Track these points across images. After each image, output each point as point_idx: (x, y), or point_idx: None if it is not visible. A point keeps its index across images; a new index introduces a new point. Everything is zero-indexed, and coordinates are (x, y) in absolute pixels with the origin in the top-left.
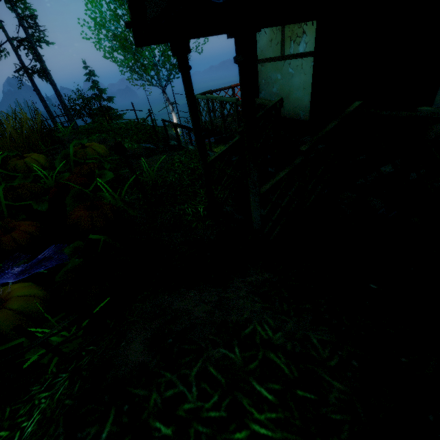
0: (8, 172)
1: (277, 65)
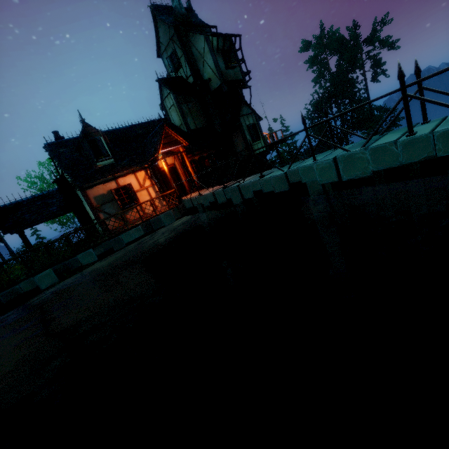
0: None
1: None
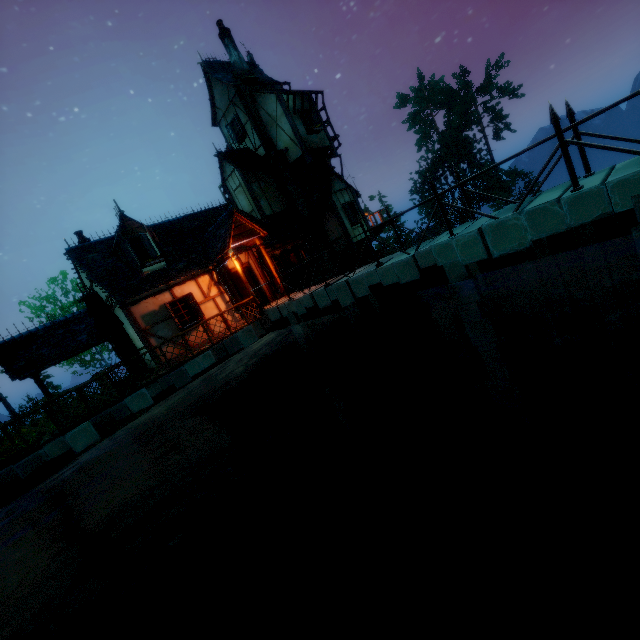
0: None
1: None
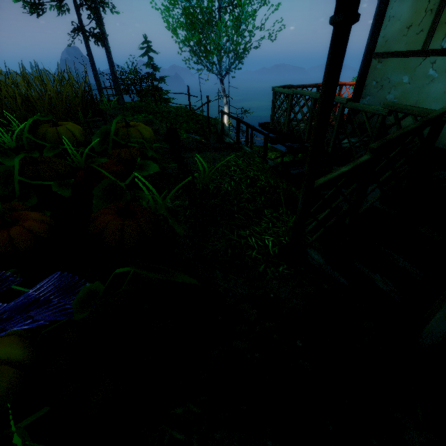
0: (36, 139)
1: (407, 63)
